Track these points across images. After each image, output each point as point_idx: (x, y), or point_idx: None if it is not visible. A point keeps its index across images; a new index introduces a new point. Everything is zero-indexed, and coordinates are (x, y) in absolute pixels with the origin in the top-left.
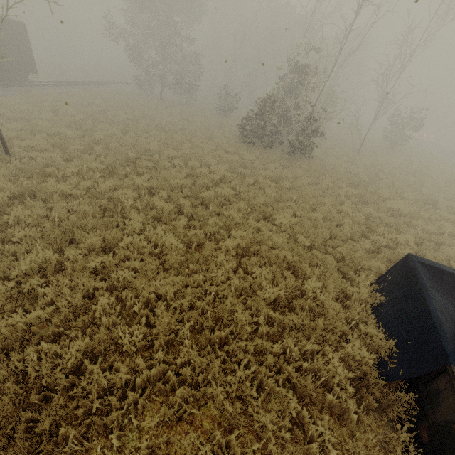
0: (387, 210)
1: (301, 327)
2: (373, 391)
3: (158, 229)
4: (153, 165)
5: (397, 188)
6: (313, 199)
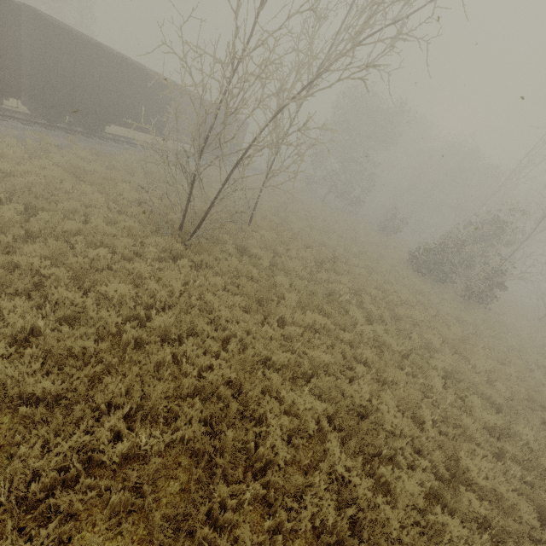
0: None
1: (520, 460)
2: None
3: (379, 328)
4: (348, 268)
5: None
6: (504, 354)
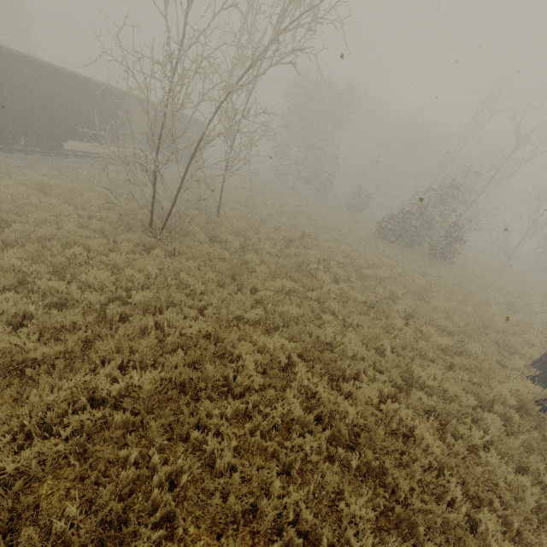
0: (540, 320)
1: (468, 368)
2: (531, 412)
3: (345, 285)
4: (316, 243)
5: None
6: (462, 295)
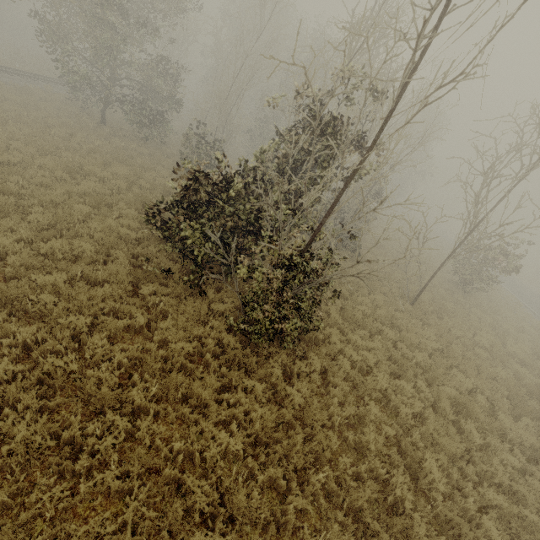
0: None
1: None
2: None
3: None
4: None
5: (532, 539)
6: None
